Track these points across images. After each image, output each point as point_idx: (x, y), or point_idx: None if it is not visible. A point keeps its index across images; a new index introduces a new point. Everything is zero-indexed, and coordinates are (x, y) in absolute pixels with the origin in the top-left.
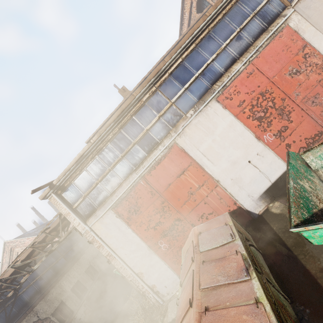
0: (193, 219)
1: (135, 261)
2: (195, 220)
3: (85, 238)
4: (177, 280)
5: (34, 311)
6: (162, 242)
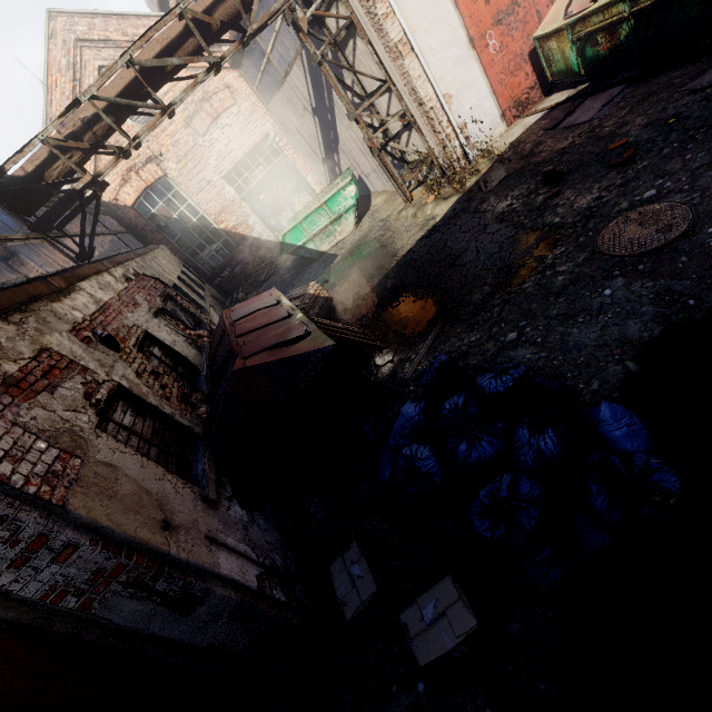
0: (541, 2)
1: (443, 68)
2: (543, 4)
3: (137, 233)
4: (497, 121)
5: (138, 263)
6: (492, 36)
